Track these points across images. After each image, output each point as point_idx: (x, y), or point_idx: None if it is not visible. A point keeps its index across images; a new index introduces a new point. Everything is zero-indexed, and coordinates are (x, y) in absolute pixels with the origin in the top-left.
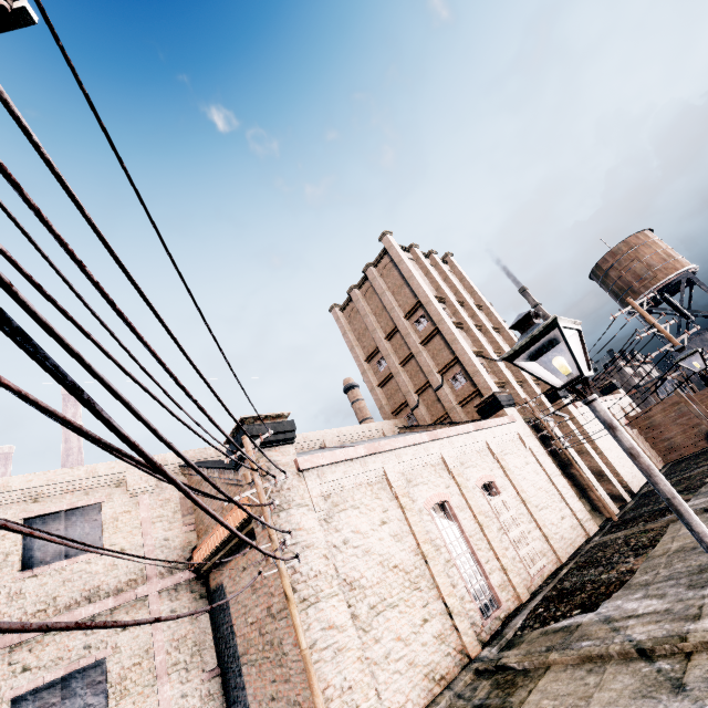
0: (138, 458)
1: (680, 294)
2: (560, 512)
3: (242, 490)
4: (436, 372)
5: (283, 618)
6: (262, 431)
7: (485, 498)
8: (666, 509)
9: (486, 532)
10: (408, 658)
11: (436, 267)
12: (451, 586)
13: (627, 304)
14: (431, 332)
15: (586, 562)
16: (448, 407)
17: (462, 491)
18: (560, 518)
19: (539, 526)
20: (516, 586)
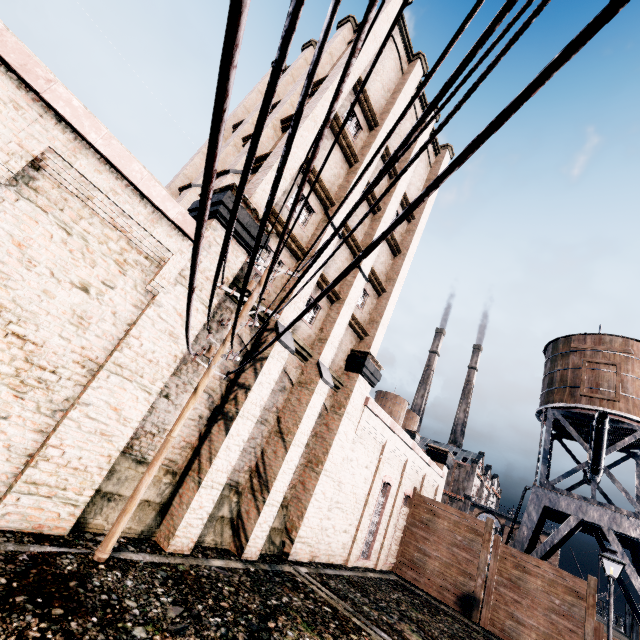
0: None
1: (617, 444)
2: None
3: None
4: None
5: None
6: None
7: None
8: None
9: None
10: None
11: None
12: None
13: (550, 401)
14: None
15: None
16: None
17: None
18: None
19: None
20: None
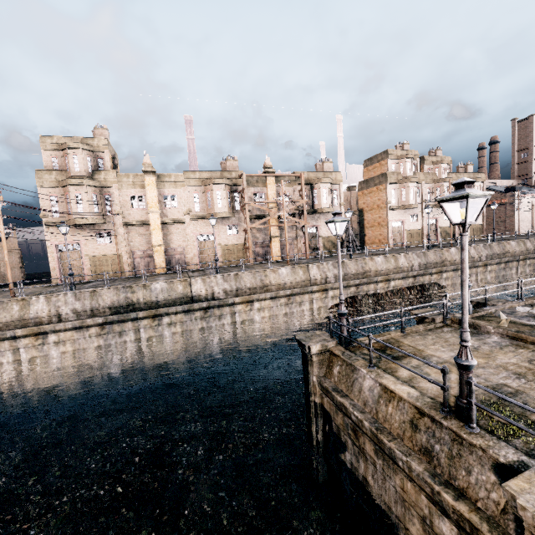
0: None
1: None
2: None
3: (500, 196)
4: None
5: (508, 218)
6: (517, 188)
7: None
8: None
9: None
10: (524, 229)
11: None
12: (534, 223)
13: None
14: None
15: None
16: None
17: None
18: None
19: None
20: None
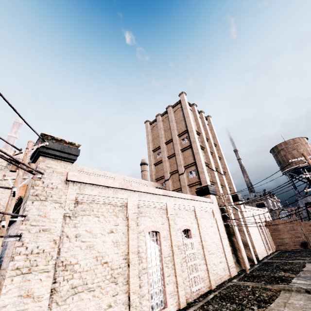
0: (2, 148)
1: None
2: (220, 258)
3: None
4: (183, 166)
5: (1, 276)
6: (52, 147)
7: (182, 237)
8: (279, 278)
9: (174, 258)
10: None
11: (201, 119)
12: (138, 287)
13: (284, 169)
14: (188, 146)
15: (226, 296)
16: (182, 185)
17: (170, 229)
18: (219, 262)
19: (206, 263)
20: (180, 297)
